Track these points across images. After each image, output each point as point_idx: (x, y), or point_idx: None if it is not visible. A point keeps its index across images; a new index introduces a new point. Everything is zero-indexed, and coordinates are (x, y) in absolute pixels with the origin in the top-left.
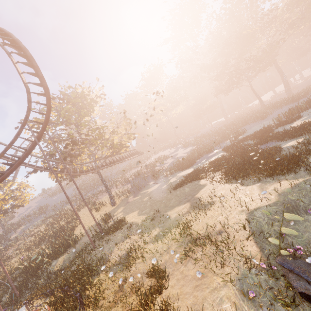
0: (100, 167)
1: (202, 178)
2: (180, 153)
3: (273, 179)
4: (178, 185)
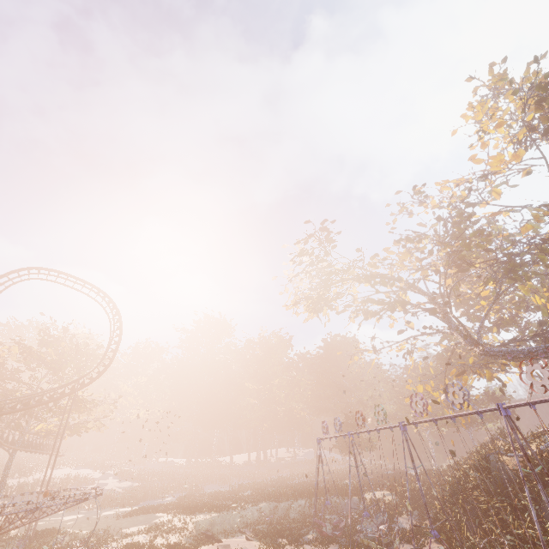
0: (23, 446)
1: (159, 511)
2: (112, 484)
3: (212, 513)
4: (129, 513)
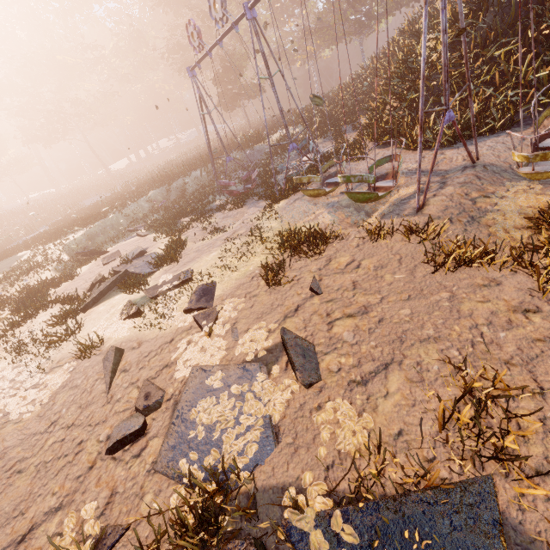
0: None
1: (20, 250)
2: None
3: (86, 227)
4: None
